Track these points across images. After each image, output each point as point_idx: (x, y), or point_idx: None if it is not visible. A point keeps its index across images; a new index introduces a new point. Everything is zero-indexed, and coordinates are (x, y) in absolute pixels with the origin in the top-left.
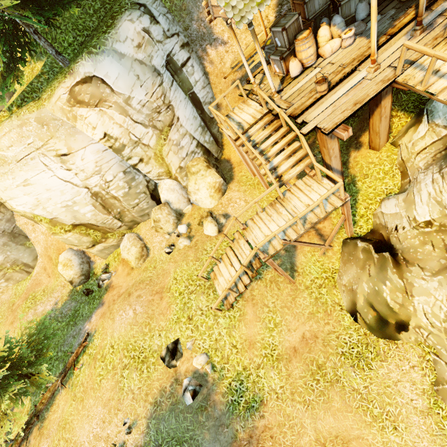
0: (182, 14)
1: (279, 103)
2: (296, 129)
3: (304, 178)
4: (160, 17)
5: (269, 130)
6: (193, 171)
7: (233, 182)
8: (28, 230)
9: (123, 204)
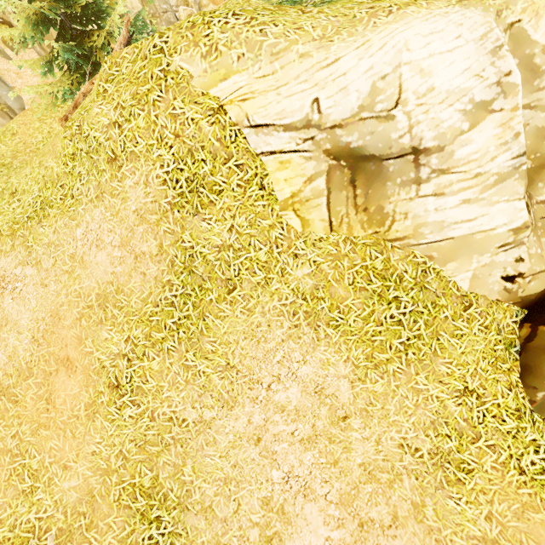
0: None
1: None
2: None
3: None
4: None
5: None
6: (205, 4)
7: None
8: (10, 77)
9: (156, 5)
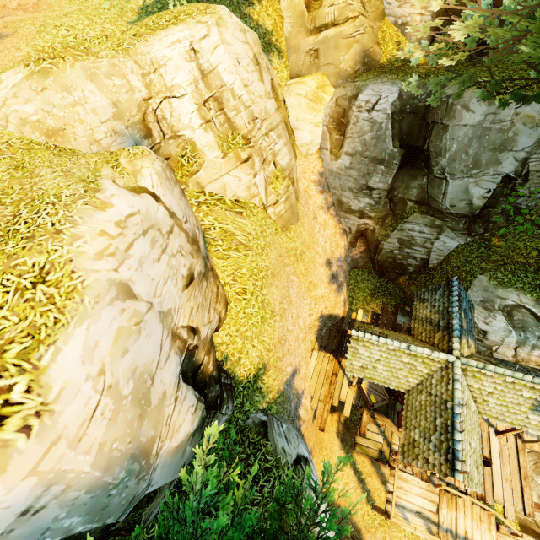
0: (285, 405)
1: (449, 479)
2: (489, 508)
3: (498, 536)
4: (301, 447)
5: (453, 509)
6: None
7: (364, 535)
8: None
9: None
